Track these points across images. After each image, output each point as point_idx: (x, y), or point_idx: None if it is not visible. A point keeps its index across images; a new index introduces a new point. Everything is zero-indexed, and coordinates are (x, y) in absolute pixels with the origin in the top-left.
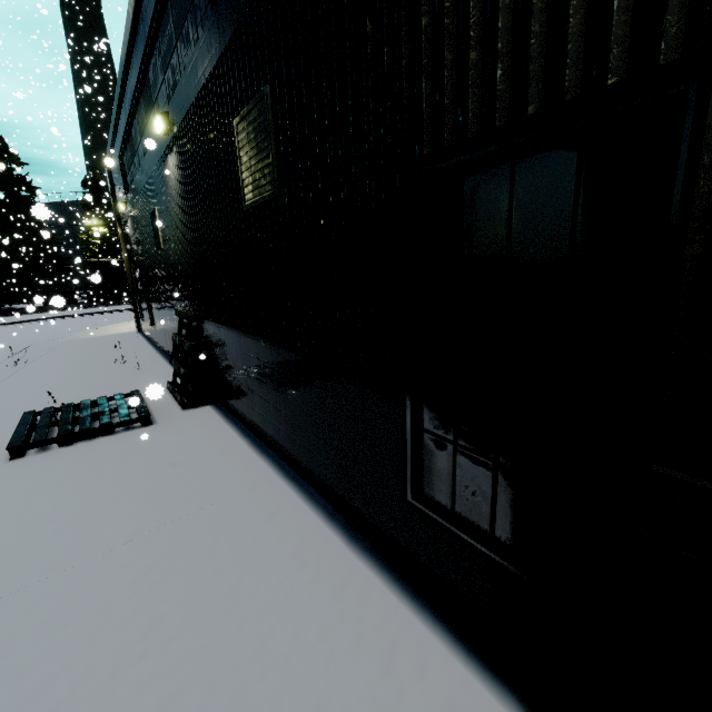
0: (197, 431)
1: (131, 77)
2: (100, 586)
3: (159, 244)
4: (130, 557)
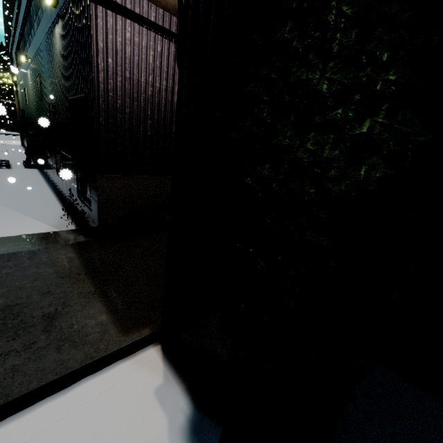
0: (26, 172)
1: (18, 27)
2: None
3: (27, 103)
4: None
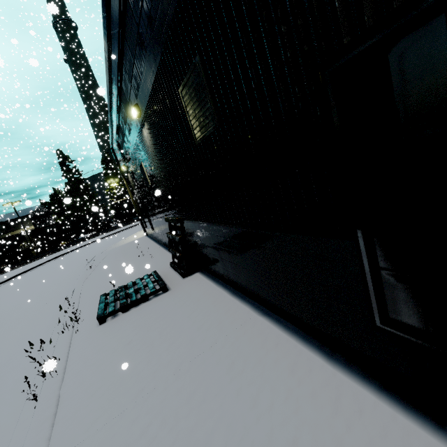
0: (195, 290)
1: (114, 93)
2: (167, 407)
3: (148, 182)
4: (180, 384)
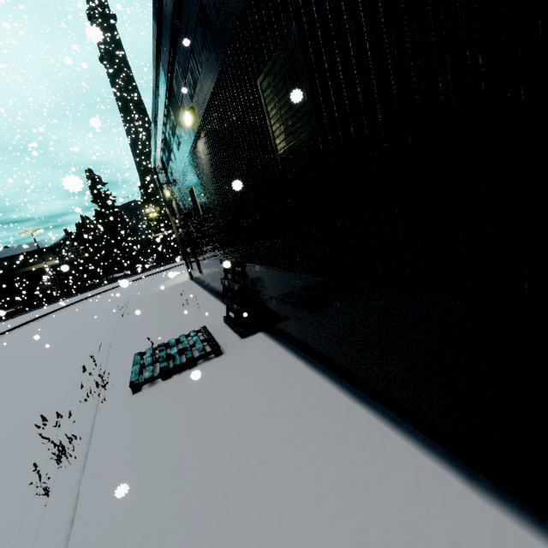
0: (259, 357)
1: (161, 94)
2: (228, 531)
3: (199, 212)
4: (245, 496)
